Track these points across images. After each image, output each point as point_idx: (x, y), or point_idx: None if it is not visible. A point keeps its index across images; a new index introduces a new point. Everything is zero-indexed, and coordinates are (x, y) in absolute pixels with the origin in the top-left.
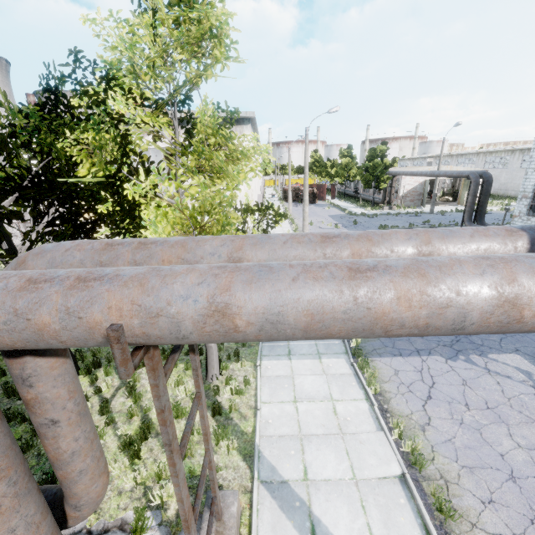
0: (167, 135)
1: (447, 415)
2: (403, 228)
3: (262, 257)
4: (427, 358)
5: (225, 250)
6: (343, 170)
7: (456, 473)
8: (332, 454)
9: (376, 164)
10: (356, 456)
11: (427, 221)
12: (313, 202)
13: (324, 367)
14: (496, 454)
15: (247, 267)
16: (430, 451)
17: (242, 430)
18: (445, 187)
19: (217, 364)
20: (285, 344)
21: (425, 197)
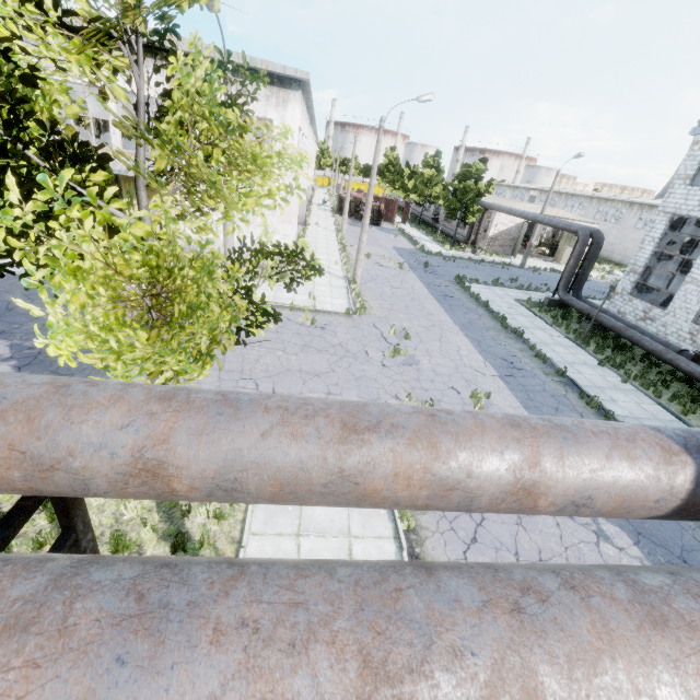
0: (112, 97)
1: None
2: (484, 284)
3: (211, 463)
4: None
5: (128, 439)
6: (423, 186)
7: None
8: None
9: (468, 187)
10: None
11: (515, 278)
12: (376, 223)
13: None
14: None
15: (89, 637)
16: None
17: None
18: (544, 235)
19: None
20: None
21: (519, 245)
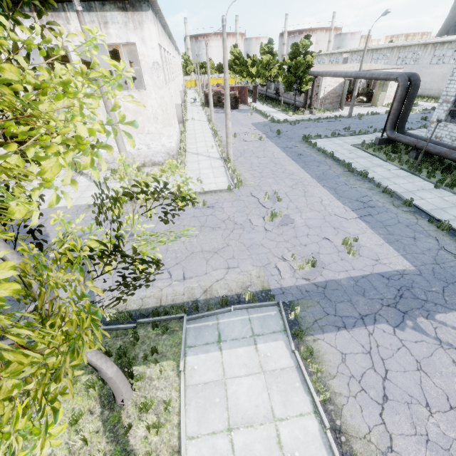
0: None
1: (410, 429)
2: (325, 138)
3: None
4: (374, 328)
5: None
6: (264, 70)
7: None
8: None
9: (299, 62)
10: None
11: (347, 127)
12: (235, 107)
13: (261, 359)
14: None
15: None
16: None
17: None
18: (360, 86)
19: (127, 386)
20: (214, 324)
21: (344, 99)
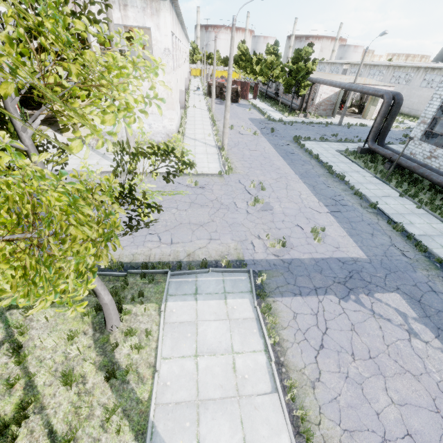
0: None
1: (335, 368)
2: (314, 141)
3: None
4: (323, 298)
5: None
6: (267, 69)
7: (338, 439)
8: (226, 424)
9: (300, 67)
10: (250, 425)
11: (335, 134)
12: (235, 101)
13: (229, 310)
14: (373, 413)
15: None
16: (317, 414)
17: (138, 398)
18: (354, 98)
19: (117, 315)
20: (193, 280)
21: (337, 108)
